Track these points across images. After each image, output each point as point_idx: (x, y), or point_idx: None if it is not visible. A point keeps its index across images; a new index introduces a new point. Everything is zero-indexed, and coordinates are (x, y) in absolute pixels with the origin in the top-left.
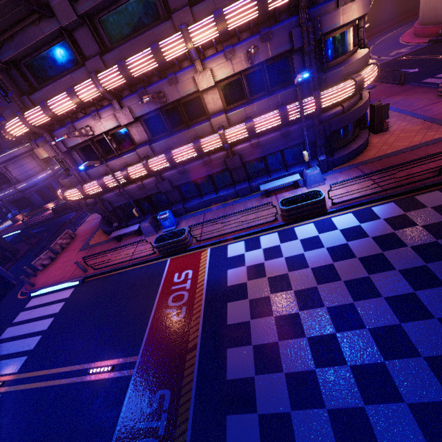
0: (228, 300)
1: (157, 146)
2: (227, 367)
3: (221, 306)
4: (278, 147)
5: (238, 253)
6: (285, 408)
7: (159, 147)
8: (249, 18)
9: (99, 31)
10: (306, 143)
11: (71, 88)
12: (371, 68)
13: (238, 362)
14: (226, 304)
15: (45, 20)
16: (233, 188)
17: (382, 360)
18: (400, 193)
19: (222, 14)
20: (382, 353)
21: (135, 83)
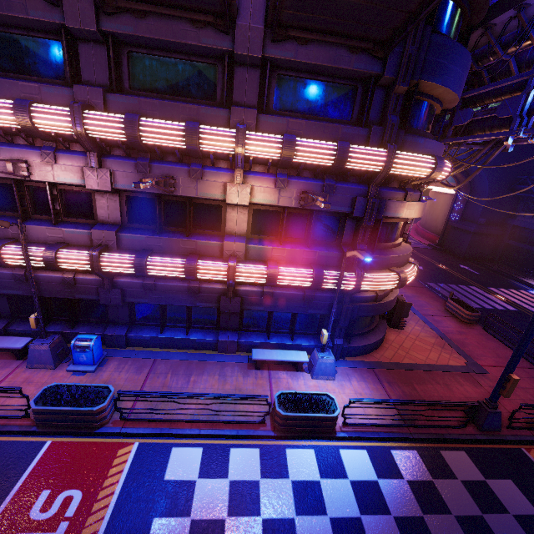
0: None
1: (130, 238)
2: None
3: None
4: (294, 308)
5: (186, 475)
6: None
7: (132, 241)
8: (321, 163)
9: (121, 63)
10: (331, 322)
11: (26, 102)
12: (414, 269)
13: None
14: None
15: (42, 2)
16: (215, 335)
17: None
18: (425, 439)
19: (294, 142)
20: None
21: (140, 149)
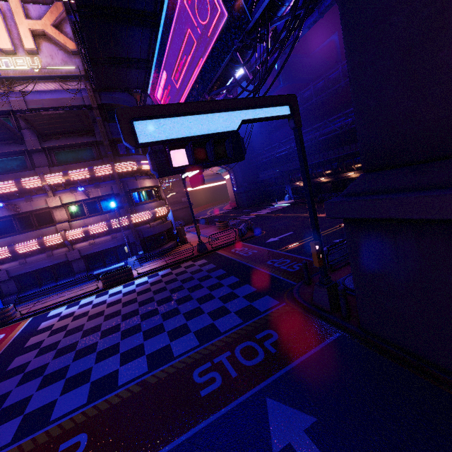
0: (33, 336)
1: (3, 241)
2: (10, 365)
3: (24, 341)
4: (110, 245)
5: (58, 312)
6: (48, 362)
7: (4, 242)
8: (85, 177)
9: None
10: (126, 241)
11: None
12: (162, 207)
13: (22, 359)
14: (30, 338)
15: None
16: (73, 277)
17: (121, 322)
18: (174, 264)
19: (68, 173)
20: (122, 320)
21: None
